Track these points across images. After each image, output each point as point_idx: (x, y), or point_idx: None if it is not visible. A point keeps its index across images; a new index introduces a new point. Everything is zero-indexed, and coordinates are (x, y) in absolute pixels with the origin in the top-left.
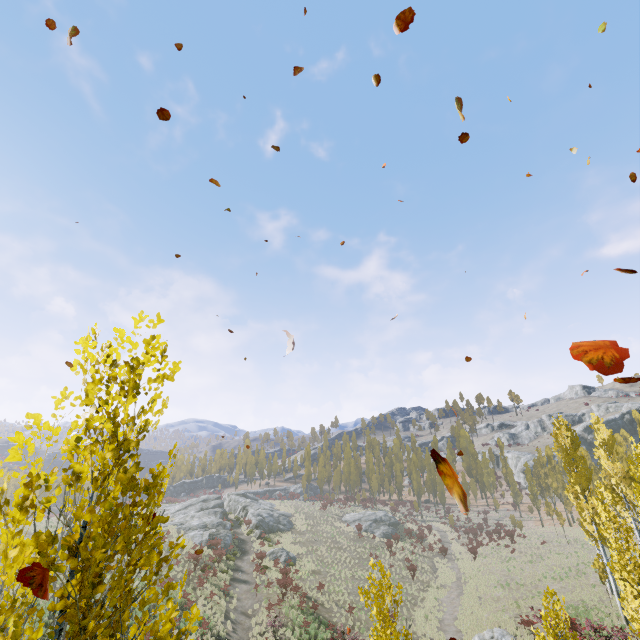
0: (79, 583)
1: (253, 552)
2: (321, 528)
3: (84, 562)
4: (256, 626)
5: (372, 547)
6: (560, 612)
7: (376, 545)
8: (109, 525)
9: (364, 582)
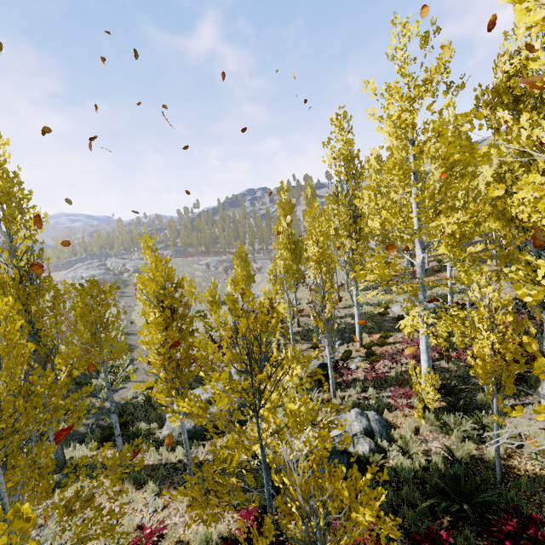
0: (4, 198)
1: (133, 284)
2: (183, 269)
3: (3, 191)
4: (137, 309)
5: (216, 274)
6: (243, 251)
7: (219, 273)
8: (6, 182)
9: (207, 288)
